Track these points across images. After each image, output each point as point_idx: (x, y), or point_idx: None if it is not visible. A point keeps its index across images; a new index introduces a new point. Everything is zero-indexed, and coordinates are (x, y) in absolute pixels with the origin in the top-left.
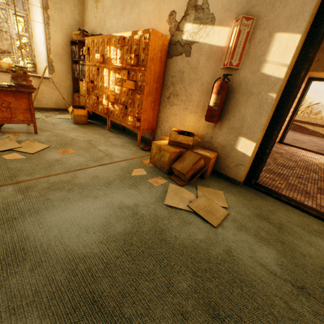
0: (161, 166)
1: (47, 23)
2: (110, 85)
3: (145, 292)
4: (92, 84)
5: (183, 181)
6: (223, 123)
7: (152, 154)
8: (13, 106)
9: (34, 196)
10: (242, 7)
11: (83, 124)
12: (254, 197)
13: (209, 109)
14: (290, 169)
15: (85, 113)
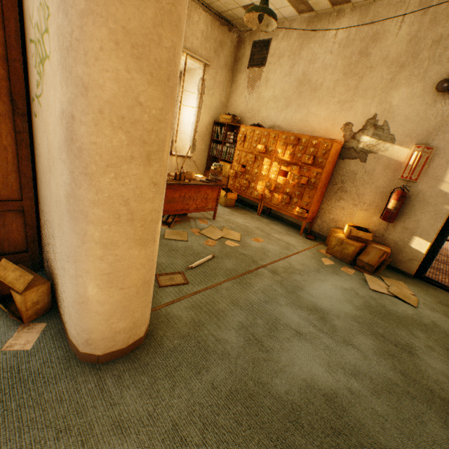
0: (342, 257)
1: (200, 107)
2: (270, 174)
3: (403, 335)
4: (244, 169)
5: (367, 272)
6: (396, 222)
7: (330, 245)
8: (209, 197)
9: (285, 277)
10: (422, 138)
11: (230, 207)
12: (428, 288)
13: (387, 211)
14: (445, 264)
15: (235, 197)
